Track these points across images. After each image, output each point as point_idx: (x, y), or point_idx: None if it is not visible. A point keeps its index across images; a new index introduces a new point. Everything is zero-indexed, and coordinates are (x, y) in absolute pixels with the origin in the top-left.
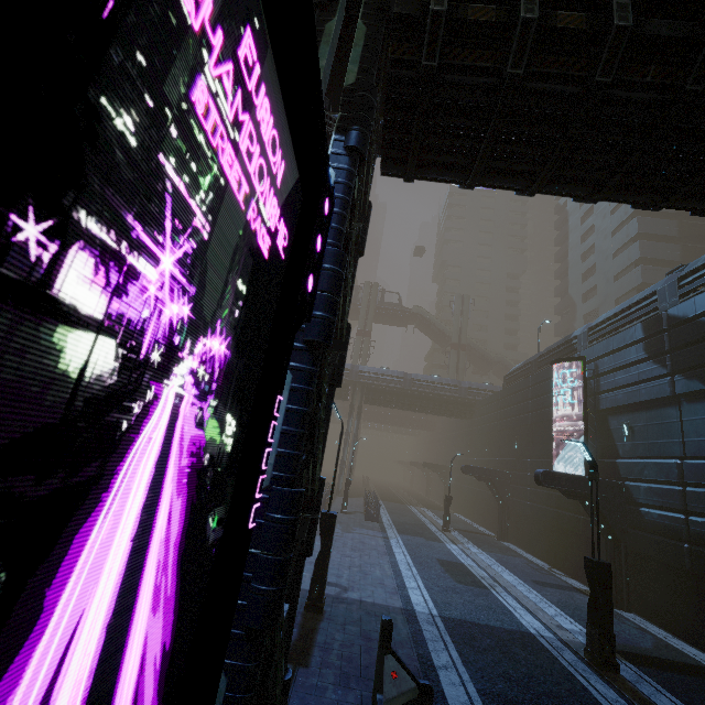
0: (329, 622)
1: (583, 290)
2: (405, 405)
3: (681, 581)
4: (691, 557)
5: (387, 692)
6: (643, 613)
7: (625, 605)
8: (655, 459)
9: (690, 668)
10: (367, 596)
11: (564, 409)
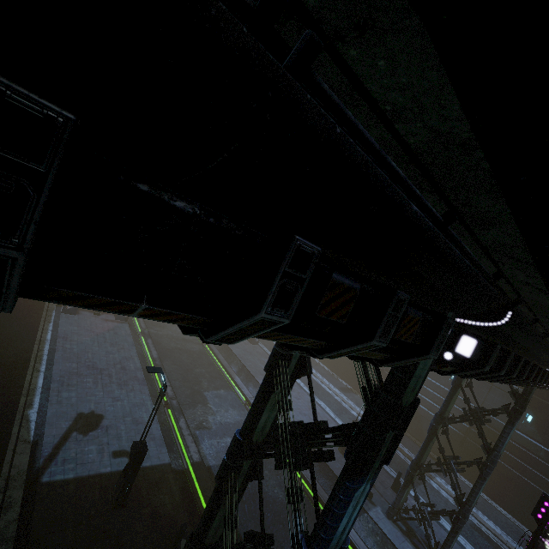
0: None
1: None
2: None
3: None
4: None
5: None
6: None
7: None
8: None
9: None
10: None
11: None
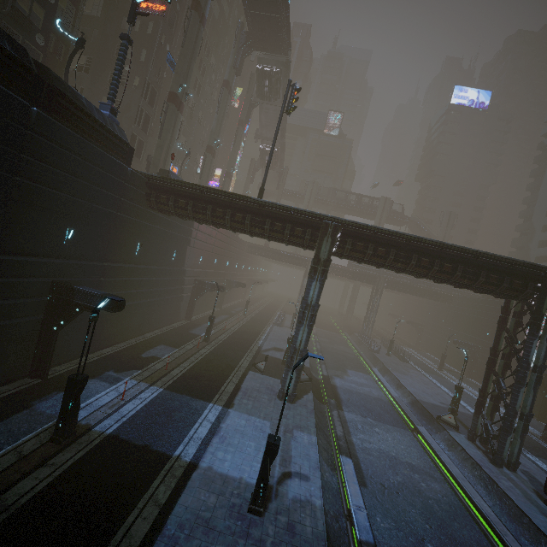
0: (461, 419)
1: (544, 222)
2: (410, 293)
3: None
4: None
5: None
6: None
7: (545, 421)
8: None
9: None
10: (458, 409)
11: None
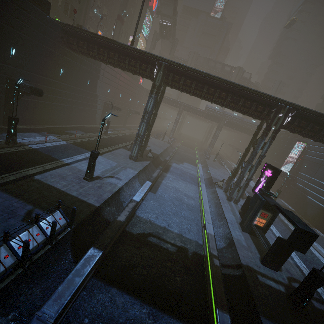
0: None
1: None
2: (239, 130)
3: (295, 197)
4: (300, 194)
5: (244, 196)
6: (284, 200)
7: (281, 198)
8: (307, 175)
9: (287, 208)
10: None
11: (294, 153)
